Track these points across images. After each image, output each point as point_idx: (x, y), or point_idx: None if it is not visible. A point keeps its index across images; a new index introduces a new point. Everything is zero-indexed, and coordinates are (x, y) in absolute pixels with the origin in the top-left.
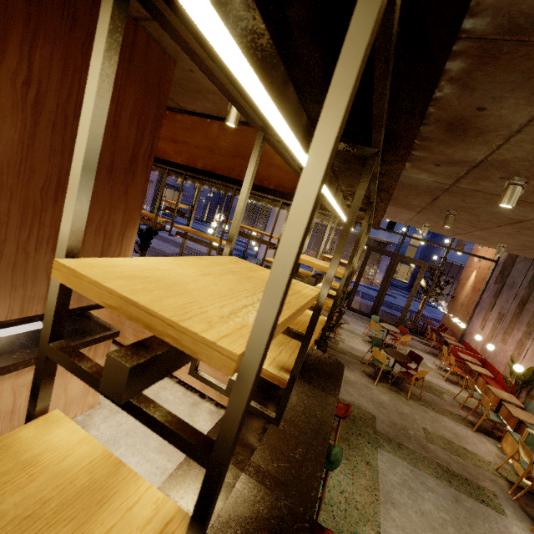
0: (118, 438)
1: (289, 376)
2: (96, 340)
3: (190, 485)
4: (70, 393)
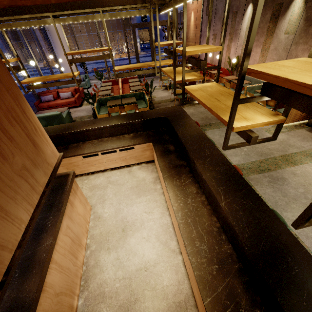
0: (118, 208)
1: (282, 116)
2: (70, 184)
3: (180, 193)
4: (81, 213)
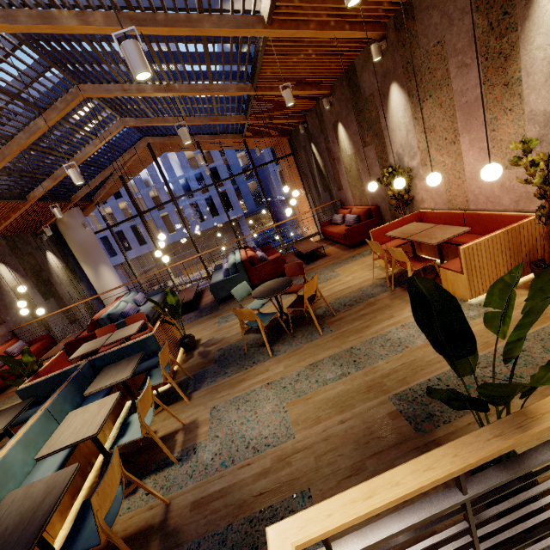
0: None
1: None
2: None
3: None
4: None
